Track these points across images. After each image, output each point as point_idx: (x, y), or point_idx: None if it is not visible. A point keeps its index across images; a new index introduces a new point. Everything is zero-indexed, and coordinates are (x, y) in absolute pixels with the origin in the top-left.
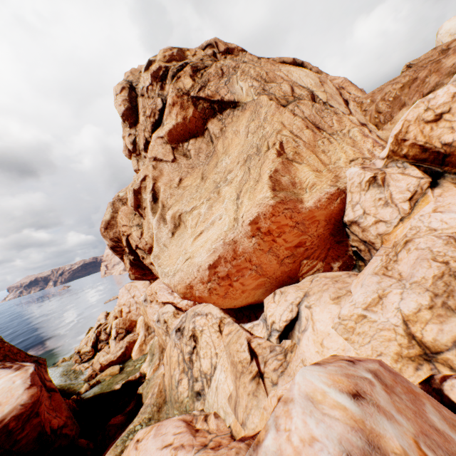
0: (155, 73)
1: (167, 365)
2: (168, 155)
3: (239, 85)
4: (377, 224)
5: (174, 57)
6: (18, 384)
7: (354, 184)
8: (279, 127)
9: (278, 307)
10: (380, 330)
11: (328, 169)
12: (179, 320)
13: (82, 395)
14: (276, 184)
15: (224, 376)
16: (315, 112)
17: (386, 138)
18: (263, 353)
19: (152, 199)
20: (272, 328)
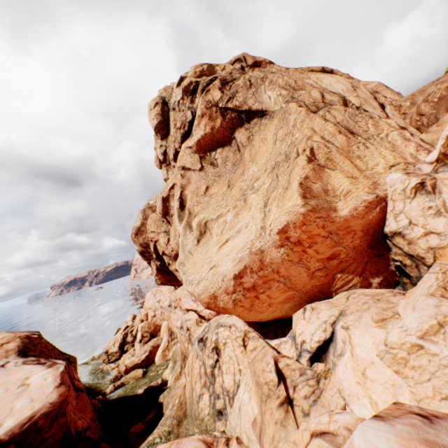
0: (186, 88)
1: (188, 376)
2: (196, 164)
3: (267, 94)
4: (428, 236)
5: (204, 72)
6: (49, 381)
7: (396, 191)
8: (309, 133)
9: (309, 325)
10: (445, 367)
11: (364, 176)
12: (202, 330)
13: (107, 396)
14: (307, 191)
15: (248, 397)
16: (348, 116)
17: (432, 141)
18: (291, 375)
19: (179, 207)
20: (302, 348)
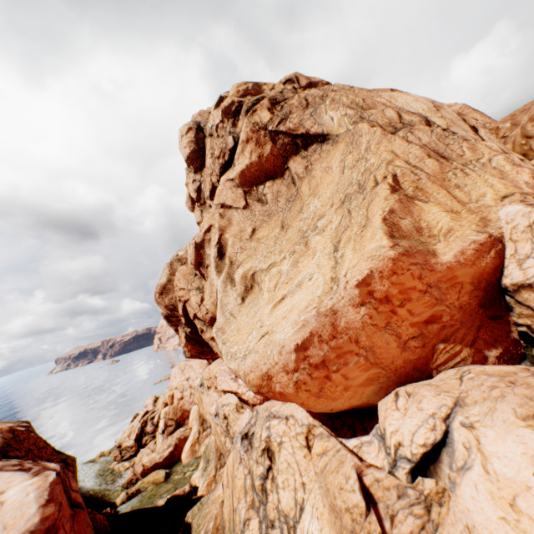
0: (227, 109)
1: (227, 488)
2: (239, 201)
3: (329, 115)
4: None
5: (249, 91)
6: (32, 498)
7: (517, 228)
8: (389, 157)
9: (406, 419)
10: None
11: (468, 210)
12: (247, 422)
13: (117, 508)
14: (394, 229)
15: (318, 527)
16: (435, 138)
17: None
18: (385, 497)
19: (217, 255)
20: (398, 455)
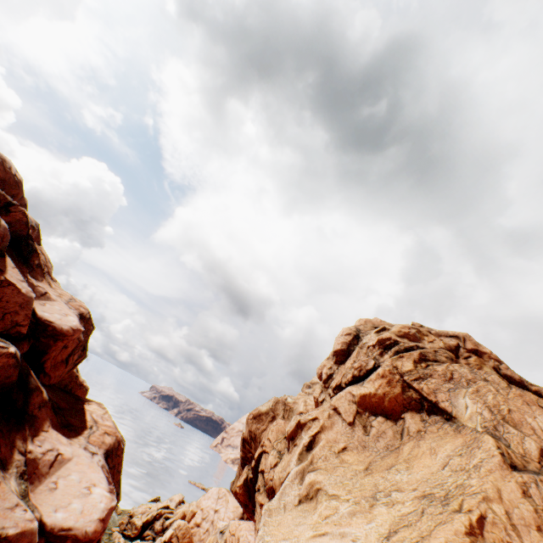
0: (382, 340)
1: None
2: (348, 414)
3: (465, 401)
4: None
5: (409, 335)
6: (101, 506)
7: None
8: (490, 493)
9: None
10: None
11: None
12: None
13: None
14: None
15: None
16: None
17: None
18: None
19: (306, 444)
20: None
